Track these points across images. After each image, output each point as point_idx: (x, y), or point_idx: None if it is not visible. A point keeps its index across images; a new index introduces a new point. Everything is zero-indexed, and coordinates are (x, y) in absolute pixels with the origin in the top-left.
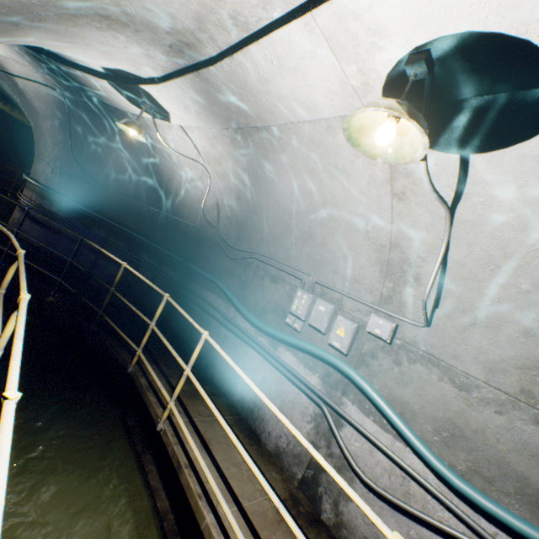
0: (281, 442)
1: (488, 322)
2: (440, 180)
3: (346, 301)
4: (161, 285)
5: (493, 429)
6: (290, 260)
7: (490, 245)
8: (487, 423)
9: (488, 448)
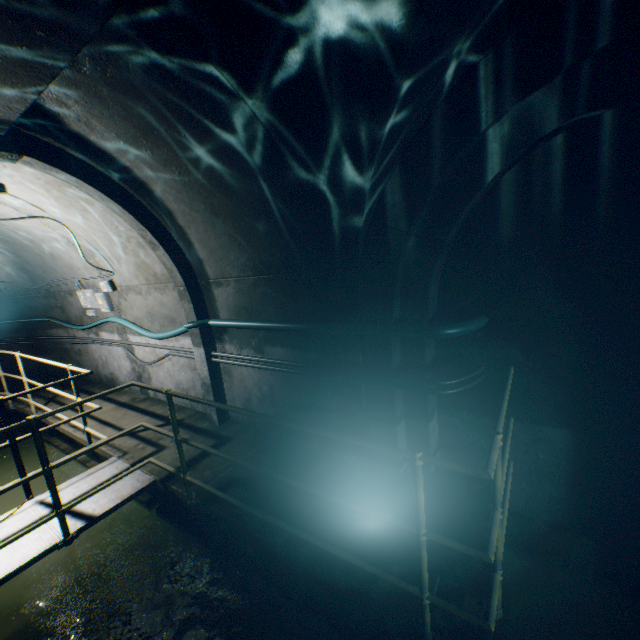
0: (128, 381)
1: (119, 257)
2: (27, 205)
3: (96, 282)
4: (19, 349)
5: (154, 304)
6: (65, 275)
7: (77, 223)
8: (152, 303)
9: (158, 313)
